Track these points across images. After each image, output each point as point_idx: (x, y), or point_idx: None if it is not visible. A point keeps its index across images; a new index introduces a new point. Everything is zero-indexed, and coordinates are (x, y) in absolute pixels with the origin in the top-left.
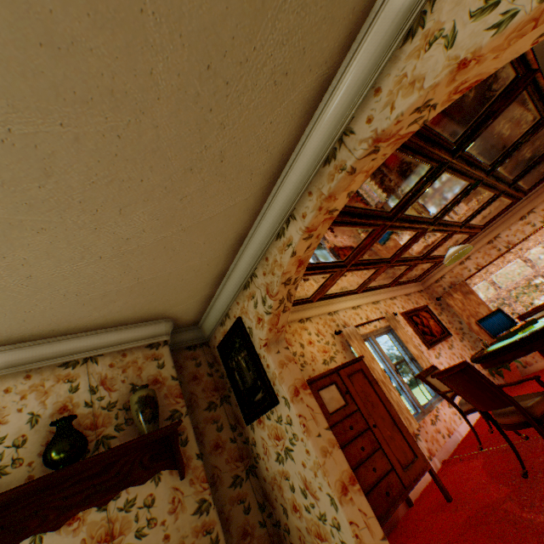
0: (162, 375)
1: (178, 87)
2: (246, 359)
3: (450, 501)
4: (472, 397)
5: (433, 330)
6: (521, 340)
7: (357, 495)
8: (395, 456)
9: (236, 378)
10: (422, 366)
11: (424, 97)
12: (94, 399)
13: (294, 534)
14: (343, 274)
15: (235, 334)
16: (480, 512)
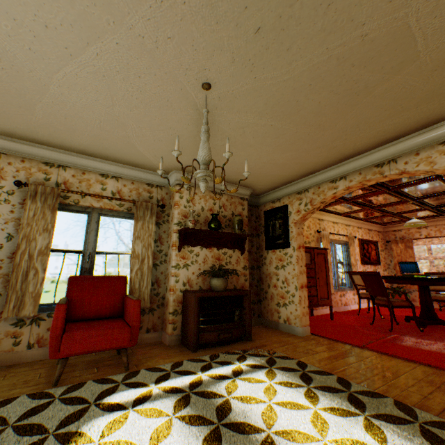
0: (243, 213)
1: (341, 128)
2: (280, 224)
3: (331, 319)
4: (370, 287)
5: (371, 257)
6: (411, 277)
7: (305, 291)
8: (320, 293)
9: (269, 229)
10: (352, 270)
11: (431, 170)
12: (220, 211)
13: (269, 294)
14: (342, 203)
15: (279, 211)
16: (343, 325)
